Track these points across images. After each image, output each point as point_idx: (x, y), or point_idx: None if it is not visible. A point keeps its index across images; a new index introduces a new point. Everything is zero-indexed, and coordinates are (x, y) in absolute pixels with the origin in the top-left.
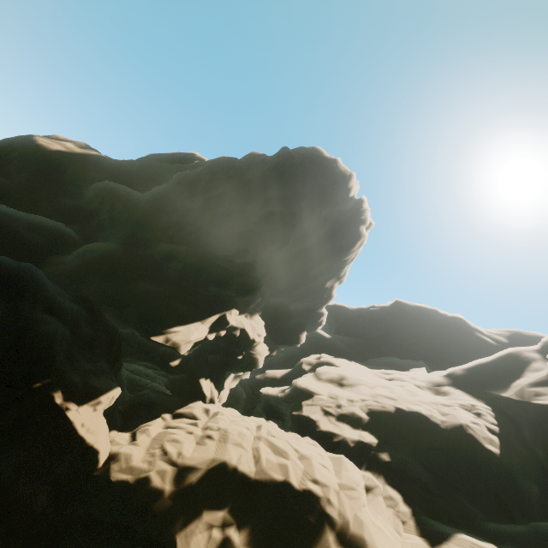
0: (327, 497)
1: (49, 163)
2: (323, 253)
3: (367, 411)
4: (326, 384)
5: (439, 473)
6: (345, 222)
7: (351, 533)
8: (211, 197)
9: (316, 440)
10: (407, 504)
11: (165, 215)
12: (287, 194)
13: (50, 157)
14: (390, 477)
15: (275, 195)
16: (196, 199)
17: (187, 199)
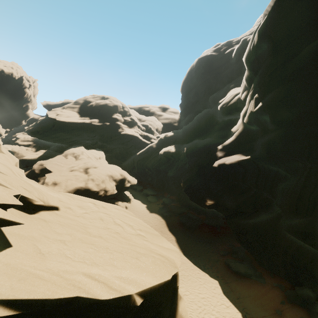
0: (17, 151)
1: None
2: (14, 100)
3: (32, 138)
4: (25, 135)
5: (45, 144)
6: (17, 90)
7: (20, 153)
8: None
9: (19, 145)
10: (35, 149)
11: None
12: None
13: None
14: (34, 147)
15: None
16: None
17: None
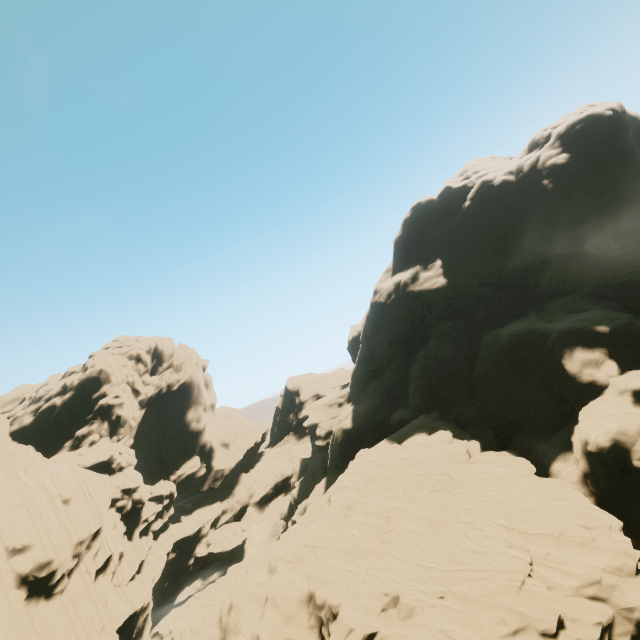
0: None
1: (460, 290)
2: None
3: None
4: None
5: None
6: None
7: None
8: (603, 209)
9: None
10: None
11: (585, 243)
12: (639, 164)
13: (454, 287)
14: None
15: (633, 171)
16: (588, 220)
17: (583, 225)
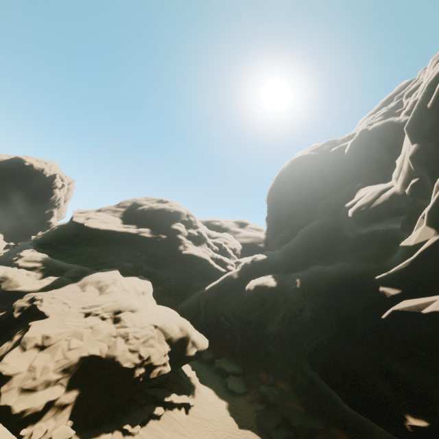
0: (11, 276)
1: None
2: (34, 203)
3: (43, 258)
4: (34, 252)
5: (59, 268)
6: (44, 189)
7: (15, 280)
8: None
9: (19, 267)
10: (42, 275)
11: None
12: (3, 188)
13: None
14: (41, 271)
15: None
16: None
17: None
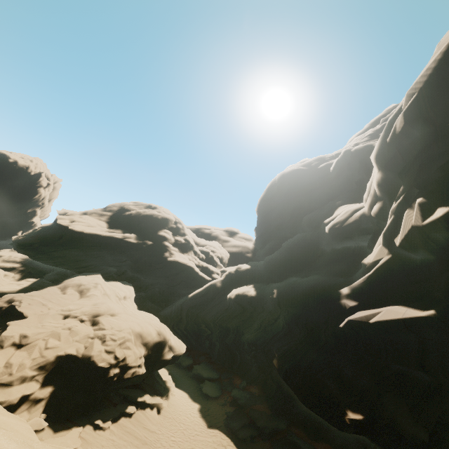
0: None
1: None
2: (16, 201)
3: (23, 258)
4: (14, 252)
5: (39, 270)
6: (27, 188)
7: None
8: None
9: None
10: (21, 276)
11: None
12: None
13: None
14: (20, 272)
15: None
16: None
17: None
